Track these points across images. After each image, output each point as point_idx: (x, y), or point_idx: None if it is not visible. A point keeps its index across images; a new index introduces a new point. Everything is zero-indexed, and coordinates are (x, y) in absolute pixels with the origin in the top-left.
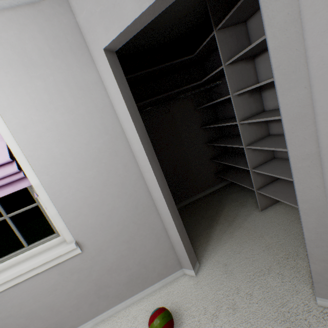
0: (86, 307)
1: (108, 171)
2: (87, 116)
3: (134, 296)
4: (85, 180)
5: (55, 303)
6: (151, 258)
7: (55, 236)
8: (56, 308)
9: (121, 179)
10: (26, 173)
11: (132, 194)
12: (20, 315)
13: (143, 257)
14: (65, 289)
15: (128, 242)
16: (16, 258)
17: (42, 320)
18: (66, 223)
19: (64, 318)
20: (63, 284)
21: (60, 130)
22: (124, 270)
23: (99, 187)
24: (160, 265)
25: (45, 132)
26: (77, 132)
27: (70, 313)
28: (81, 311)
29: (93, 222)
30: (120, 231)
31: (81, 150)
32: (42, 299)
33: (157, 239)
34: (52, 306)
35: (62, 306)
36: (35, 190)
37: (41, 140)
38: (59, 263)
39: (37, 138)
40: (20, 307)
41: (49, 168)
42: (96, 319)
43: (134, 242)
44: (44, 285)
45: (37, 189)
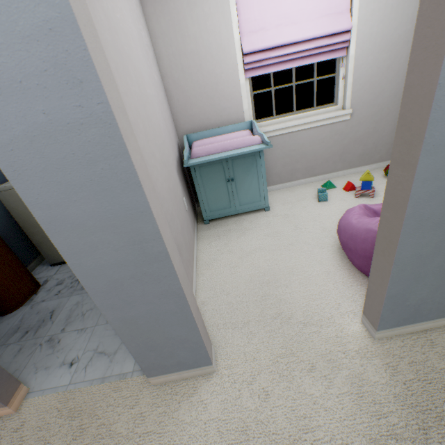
0: (330, 164)
1: (395, 58)
2: (406, 4)
3: (357, 168)
4: (378, 61)
5: (317, 152)
6: (382, 143)
7: (333, 105)
8: (316, 157)
9: (398, 68)
10: (350, 44)
11: (399, 83)
12: (298, 153)
13: (378, 139)
14: (327, 144)
15: (376, 123)
16: (308, 112)
17: (306, 162)
18: (351, 93)
19: (316, 166)
20: (328, 140)
21: (385, 13)
22: (362, 145)
23: (383, 70)
24: (384, 151)
25: (376, 12)
26: (393, 18)
27: (321, 164)
28: (326, 165)
29: (365, 98)
30: (376, 112)
31: (388, 34)
32: (313, 146)
33: (393, 128)
34: (315, 154)
35: (319, 157)
36: (341, 62)
37: (370, 18)
38: (333, 123)
39: (369, 16)
40: (301, 147)
41: (364, 44)
42: (331, 175)
43: (379, 124)
44: (318, 136)
45: (350, 59)
